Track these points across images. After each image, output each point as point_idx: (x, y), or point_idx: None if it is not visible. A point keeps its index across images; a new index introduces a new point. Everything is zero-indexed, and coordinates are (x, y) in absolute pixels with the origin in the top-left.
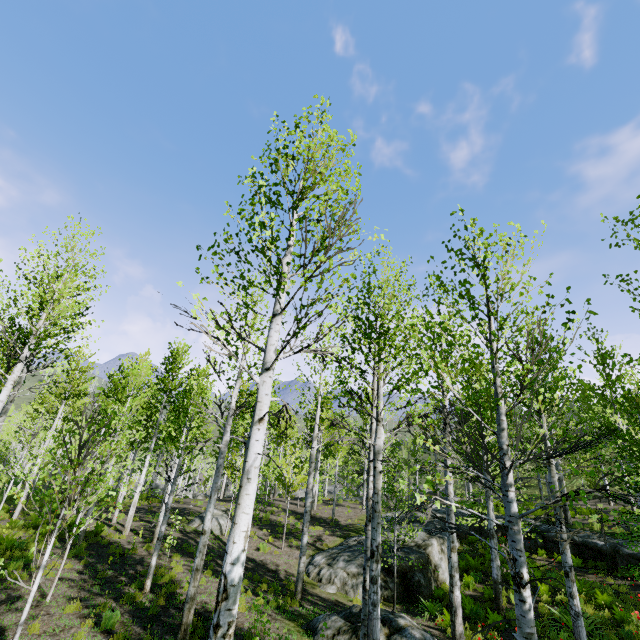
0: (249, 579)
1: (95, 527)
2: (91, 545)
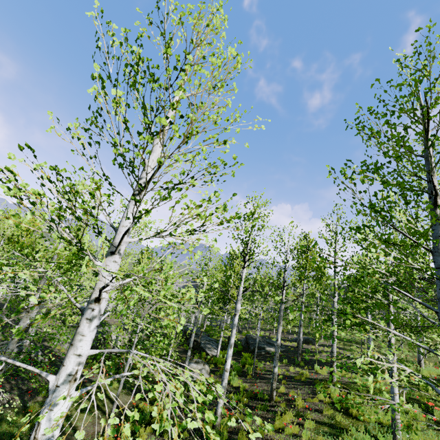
0: None
1: None
2: None
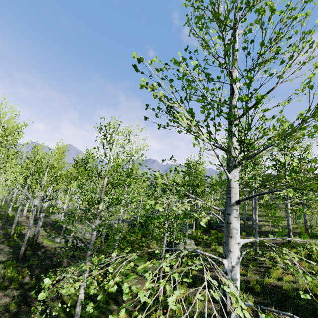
0: (53, 230)
1: (12, 215)
2: (9, 220)
